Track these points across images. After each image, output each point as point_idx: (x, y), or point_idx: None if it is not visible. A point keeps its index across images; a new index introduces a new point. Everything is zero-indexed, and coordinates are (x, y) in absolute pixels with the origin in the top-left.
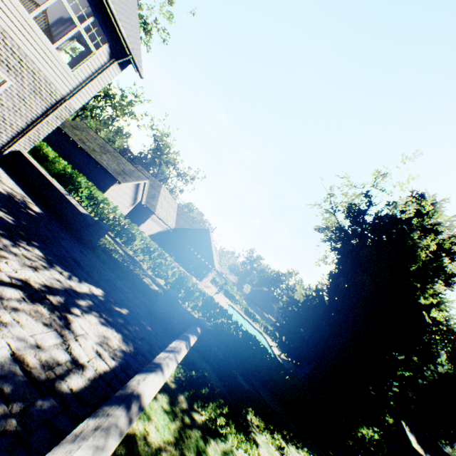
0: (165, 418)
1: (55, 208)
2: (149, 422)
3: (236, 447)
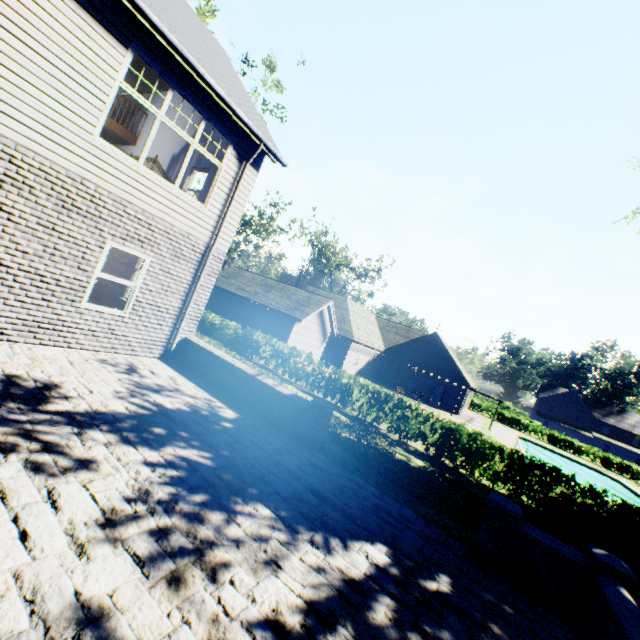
0: None
1: (250, 400)
2: None
3: None
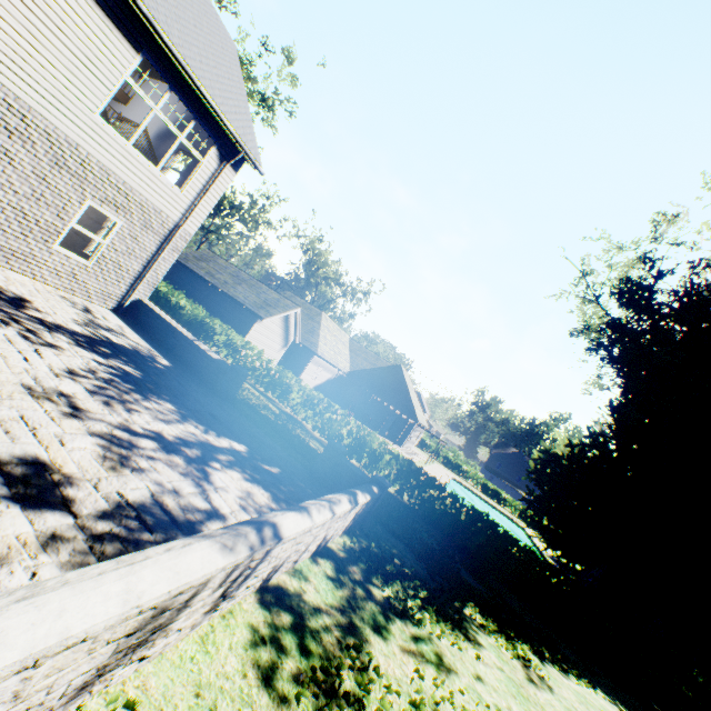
0: (329, 583)
1: (185, 359)
2: (307, 582)
3: (438, 635)
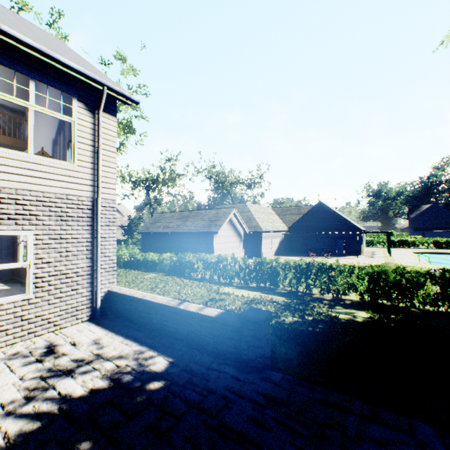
0: None
1: (181, 333)
2: None
3: None
